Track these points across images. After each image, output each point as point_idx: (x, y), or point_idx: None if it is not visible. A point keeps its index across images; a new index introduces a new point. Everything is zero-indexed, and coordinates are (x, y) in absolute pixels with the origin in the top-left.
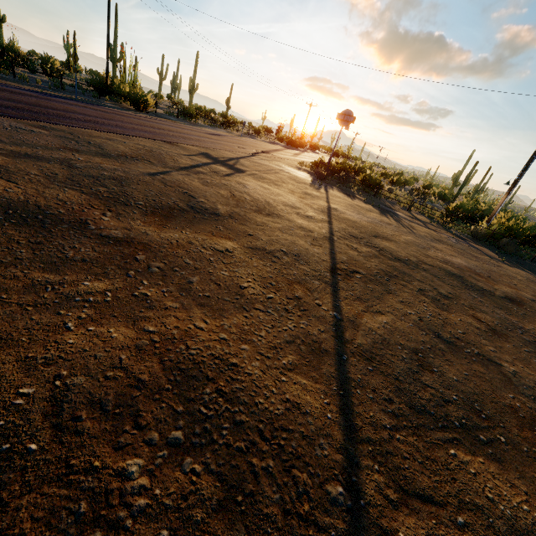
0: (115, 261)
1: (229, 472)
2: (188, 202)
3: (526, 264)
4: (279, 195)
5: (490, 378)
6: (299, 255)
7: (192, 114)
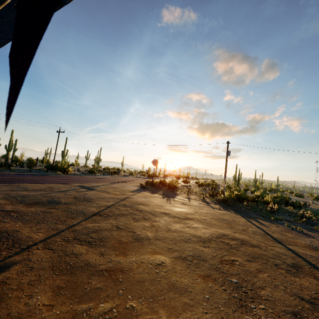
0: (2, 215)
1: None
2: (49, 200)
3: (239, 209)
4: (102, 195)
5: (124, 235)
6: (83, 211)
7: (93, 171)
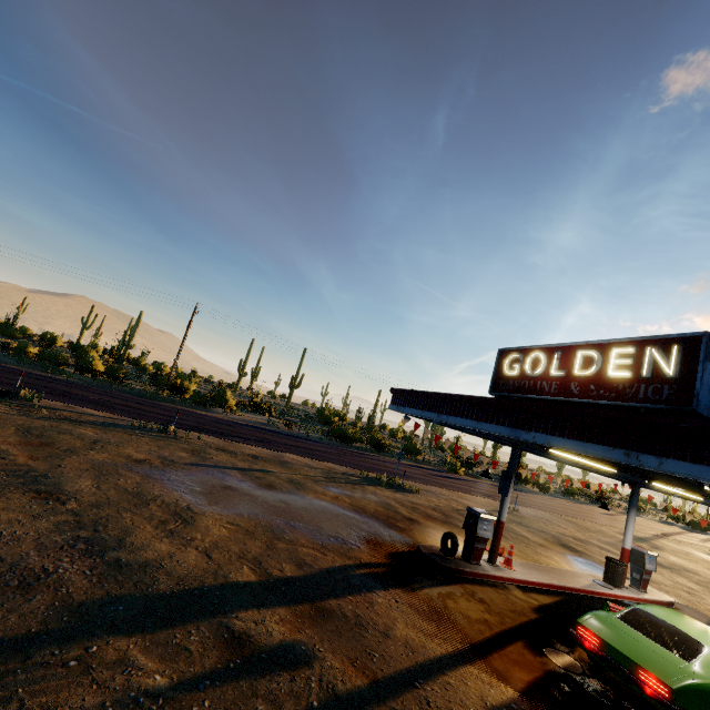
0: None
1: (704, 603)
2: None
3: None
4: (697, 567)
5: None
6: None
7: (574, 492)
